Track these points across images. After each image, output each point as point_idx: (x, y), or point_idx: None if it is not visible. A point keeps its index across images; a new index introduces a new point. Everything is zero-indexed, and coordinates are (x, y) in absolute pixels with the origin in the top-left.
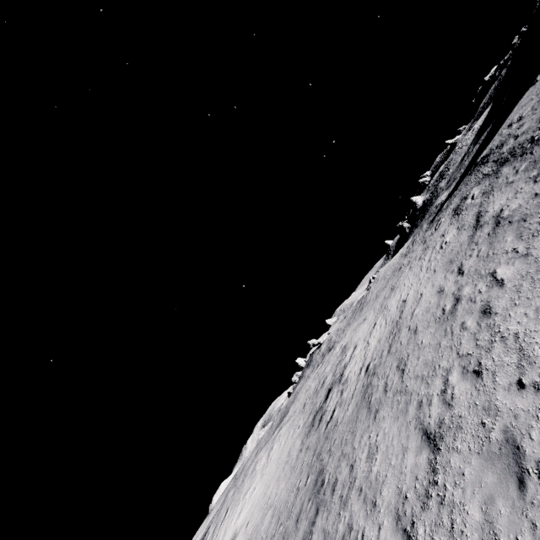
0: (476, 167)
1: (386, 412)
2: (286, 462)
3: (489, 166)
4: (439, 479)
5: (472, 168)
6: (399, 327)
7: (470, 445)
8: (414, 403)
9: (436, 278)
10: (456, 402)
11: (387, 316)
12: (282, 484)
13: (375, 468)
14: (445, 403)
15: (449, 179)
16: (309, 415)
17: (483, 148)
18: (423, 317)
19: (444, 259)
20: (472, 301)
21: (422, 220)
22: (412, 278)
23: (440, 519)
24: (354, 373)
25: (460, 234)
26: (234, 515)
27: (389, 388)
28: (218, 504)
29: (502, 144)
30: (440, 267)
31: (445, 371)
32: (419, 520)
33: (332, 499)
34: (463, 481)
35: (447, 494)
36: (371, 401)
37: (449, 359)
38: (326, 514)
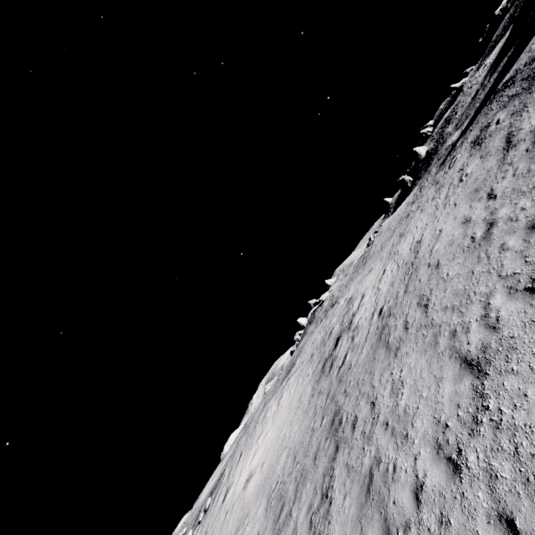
0: (497, 94)
1: (409, 348)
2: (298, 408)
3: (517, 86)
4: (490, 404)
5: (491, 97)
6: (416, 267)
7: (531, 365)
8: (445, 334)
9: (458, 210)
10: (505, 323)
11: (399, 260)
12: (295, 427)
13: (402, 402)
14: (489, 327)
15: (457, 121)
16: (318, 364)
17: (504, 73)
18: (445, 251)
19: (466, 190)
20: (512, 221)
21: (426, 170)
22: (425, 218)
23: (498, 444)
24: (365, 318)
25: (485, 162)
26: (248, 458)
27: (410, 325)
28: (230, 450)
29: (533, 59)
30: (463, 198)
31: (484, 296)
32: (468, 447)
33: (353, 435)
34: (526, 402)
35: (504, 417)
36: (389, 340)
37: (487, 283)
38: (347, 450)
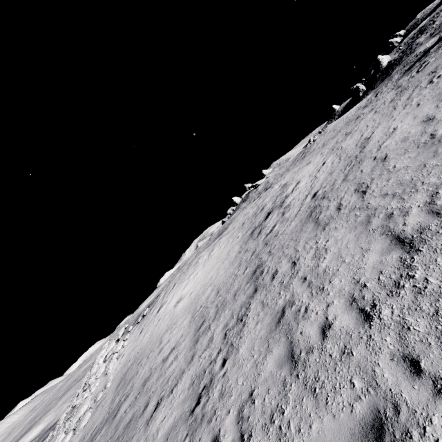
0: None
1: (338, 224)
2: (225, 259)
3: None
4: (417, 274)
5: None
6: (360, 160)
7: None
8: (380, 216)
9: (421, 110)
10: None
11: (342, 154)
12: (221, 272)
13: (323, 264)
14: (432, 213)
15: (434, 31)
16: (247, 230)
17: None
18: (397, 146)
19: (435, 91)
20: None
21: (383, 80)
22: (379, 118)
23: (417, 305)
24: (298, 199)
25: None
26: (180, 288)
27: (344, 207)
28: (165, 281)
29: None
30: (429, 99)
31: (434, 186)
32: (384, 304)
33: (272, 283)
34: None
35: (430, 286)
36: (319, 217)
37: (440, 175)
38: (264, 292)
